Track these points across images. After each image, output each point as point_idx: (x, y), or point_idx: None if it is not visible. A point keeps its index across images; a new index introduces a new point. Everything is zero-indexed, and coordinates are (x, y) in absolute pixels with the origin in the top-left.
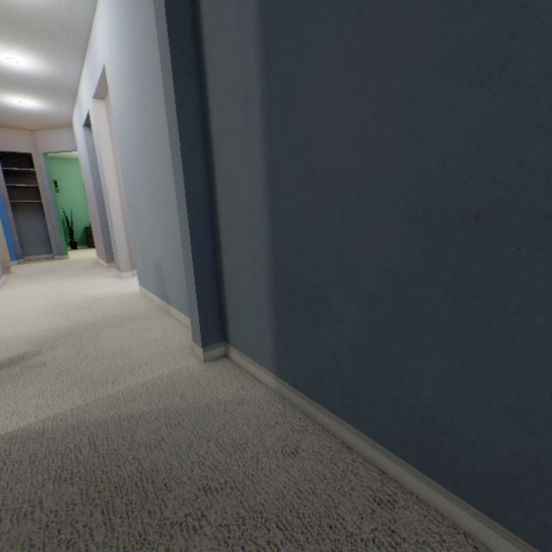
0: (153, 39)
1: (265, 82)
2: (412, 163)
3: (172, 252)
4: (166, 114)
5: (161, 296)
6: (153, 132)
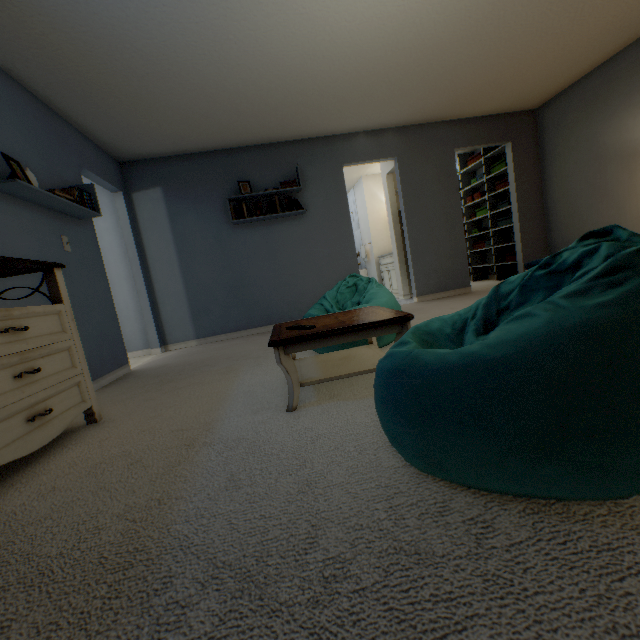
0: None
1: (180, 262)
2: (223, 280)
3: None
4: (131, 266)
5: None
6: None
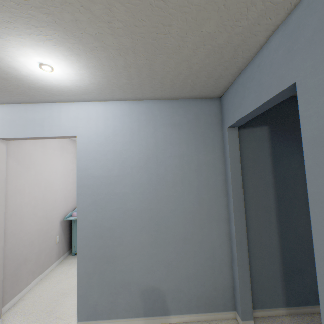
0: (191, 165)
1: (277, 209)
2: None
3: (184, 273)
4: (233, 210)
5: (150, 313)
6: (175, 203)
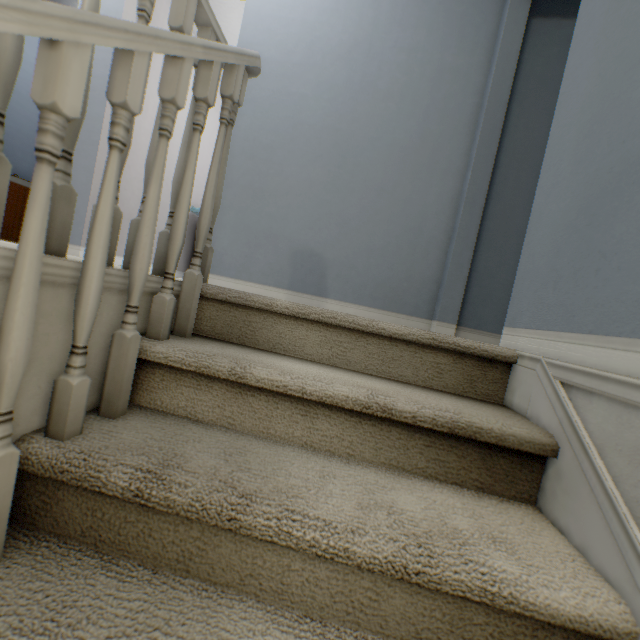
0: (425, 69)
1: None
2: None
3: (365, 242)
4: (477, 146)
5: (298, 287)
6: (381, 128)
